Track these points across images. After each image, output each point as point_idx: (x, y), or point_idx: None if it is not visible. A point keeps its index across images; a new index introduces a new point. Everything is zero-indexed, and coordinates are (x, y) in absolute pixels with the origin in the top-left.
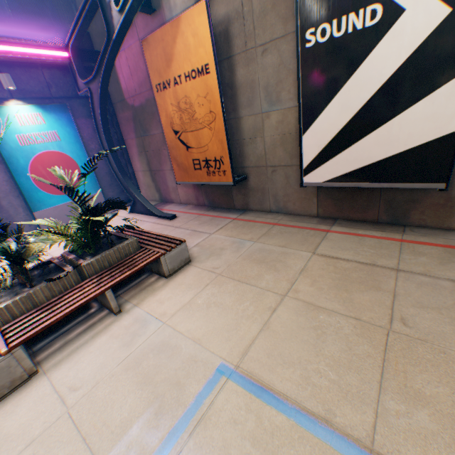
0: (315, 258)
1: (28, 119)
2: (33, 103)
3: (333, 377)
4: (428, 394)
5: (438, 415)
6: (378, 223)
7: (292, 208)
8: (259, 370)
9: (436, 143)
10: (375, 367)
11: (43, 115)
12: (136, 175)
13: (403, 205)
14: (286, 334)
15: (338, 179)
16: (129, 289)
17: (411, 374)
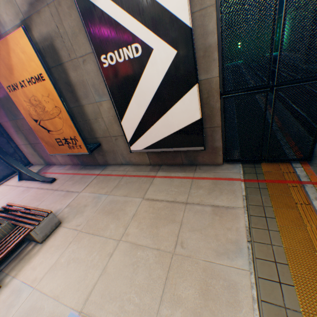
0: (143, 202)
1: None
2: None
3: (137, 301)
4: (184, 296)
5: (185, 310)
6: (183, 165)
7: (135, 161)
8: (94, 310)
9: (192, 125)
10: (161, 285)
11: None
12: (20, 147)
13: (193, 154)
14: (116, 274)
15: (150, 147)
16: (11, 262)
17: (178, 284)
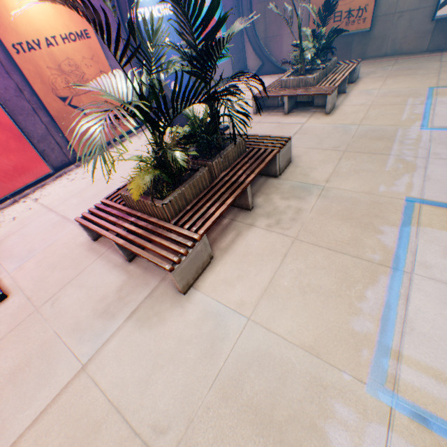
0: (443, 63)
1: None
2: None
3: None
4: None
5: None
6: None
7: (405, 49)
8: None
9: None
10: None
11: None
12: (245, 46)
13: None
14: None
15: None
16: None
17: None
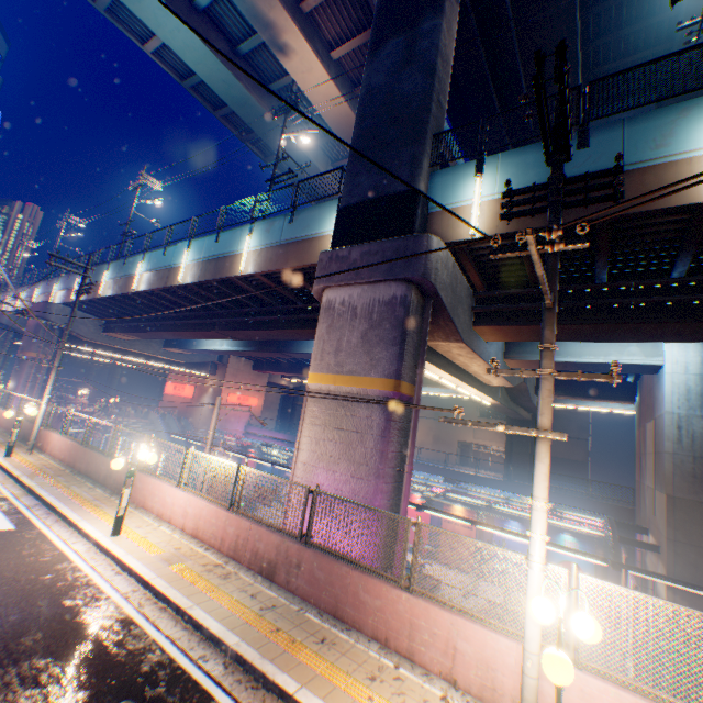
0: None
1: (568, 542)
2: (575, 535)
3: None
4: None
5: None
6: None
7: None
8: None
9: None
10: None
11: (577, 543)
12: None
13: None
14: None
15: None
16: None
17: None
